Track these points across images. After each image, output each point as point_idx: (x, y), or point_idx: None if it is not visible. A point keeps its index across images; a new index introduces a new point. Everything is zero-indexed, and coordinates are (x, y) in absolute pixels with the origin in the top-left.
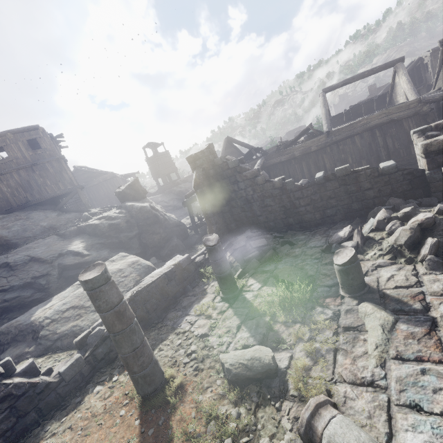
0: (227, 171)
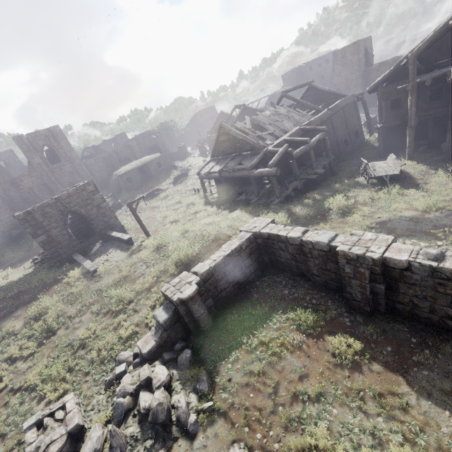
0: None
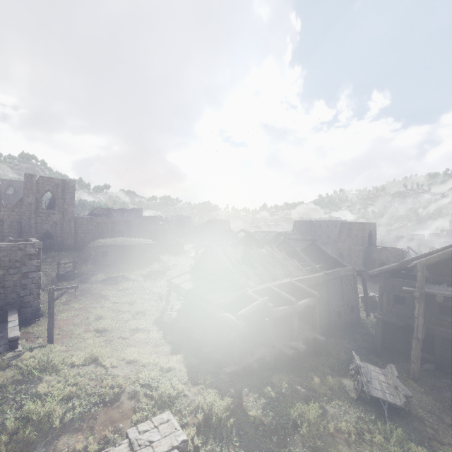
0: None
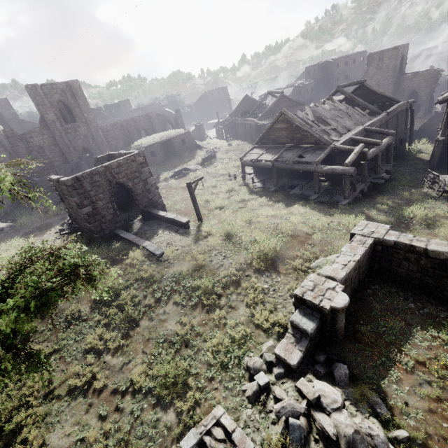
0: None
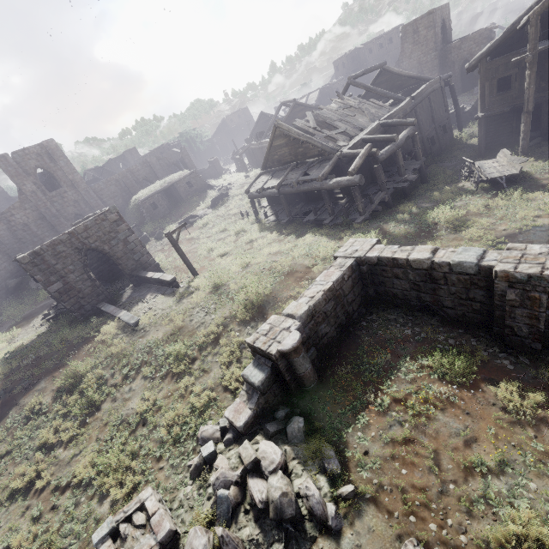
0: None
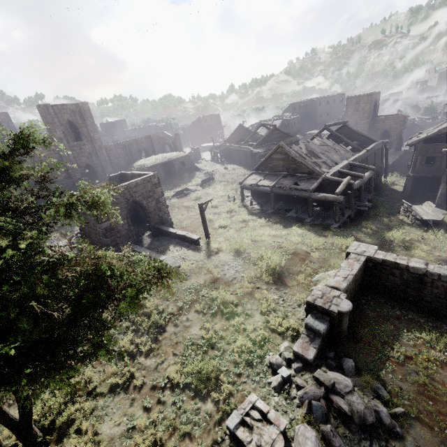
0: (414, 125)
